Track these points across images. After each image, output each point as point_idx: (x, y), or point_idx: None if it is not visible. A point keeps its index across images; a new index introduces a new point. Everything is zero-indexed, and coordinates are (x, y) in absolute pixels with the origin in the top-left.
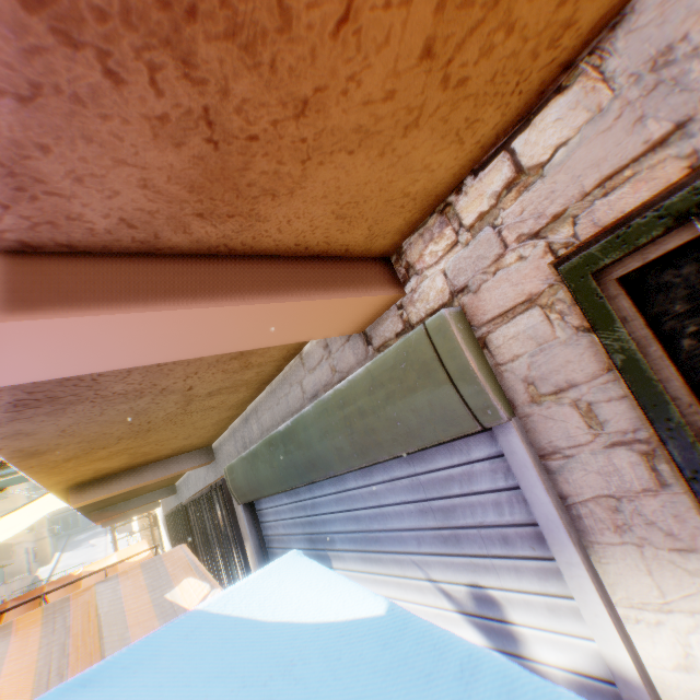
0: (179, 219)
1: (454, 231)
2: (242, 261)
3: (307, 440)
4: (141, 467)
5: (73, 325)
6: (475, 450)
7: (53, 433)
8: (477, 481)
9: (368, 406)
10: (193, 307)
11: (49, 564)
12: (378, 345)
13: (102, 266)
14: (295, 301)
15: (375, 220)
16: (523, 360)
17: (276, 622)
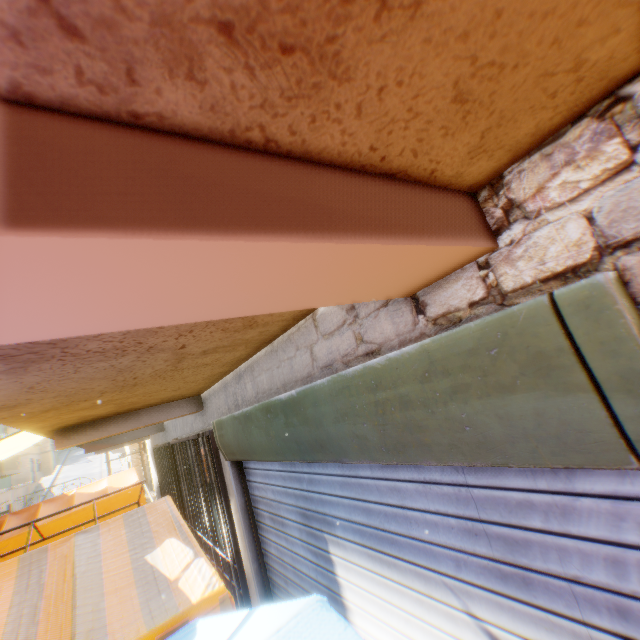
0: (180, 32)
1: (626, 145)
2: (284, 166)
3: (317, 417)
4: (129, 413)
5: None
6: (583, 478)
7: (18, 390)
8: (578, 521)
9: (416, 396)
10: (198, 237)
11: (51, 475)
12: (436, 315)
13: (6, 128)
14: (367, 243)
15: (501, 117)
16: None
17: None
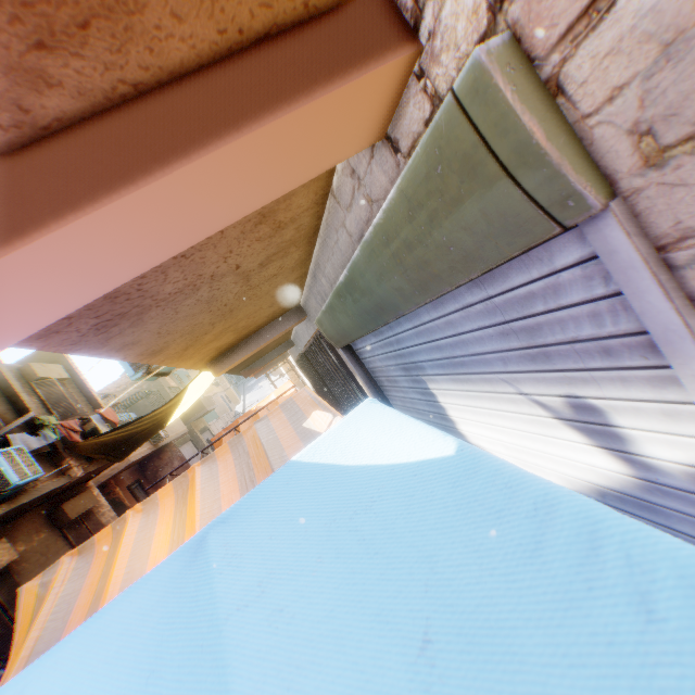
0: (22, 68)
1: None
2: (161, 99)
3: (367, 286)
4: (250, 337)
5: (16, 265)
6: (559, 256)
7: (151, 338)
8: (565, 294)
9: (412, 236)
10: (125, 195)
11: (239, 404)
12: (408, 149)
13: None
14: (253, 131)
15: None
16: (629, 93)
17: (356, 467)
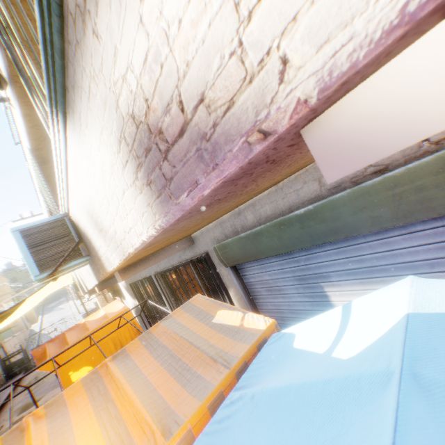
0: None
1: None
2: None
3: (335, 216)
4: (155, 253)
5: None
6: None
7: (177, 229)
8: None
9: (429, 183)
10: None
11: (37, 323)
12: (437, 139)
13: None
14: None
15: None
16: None
17: None
